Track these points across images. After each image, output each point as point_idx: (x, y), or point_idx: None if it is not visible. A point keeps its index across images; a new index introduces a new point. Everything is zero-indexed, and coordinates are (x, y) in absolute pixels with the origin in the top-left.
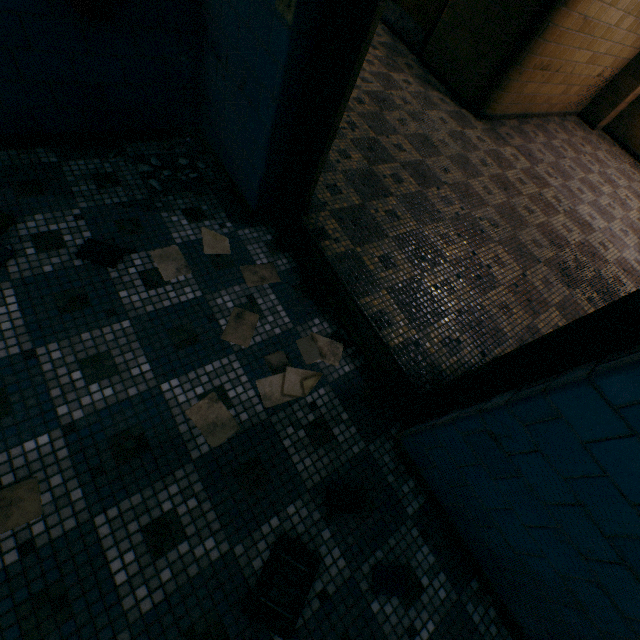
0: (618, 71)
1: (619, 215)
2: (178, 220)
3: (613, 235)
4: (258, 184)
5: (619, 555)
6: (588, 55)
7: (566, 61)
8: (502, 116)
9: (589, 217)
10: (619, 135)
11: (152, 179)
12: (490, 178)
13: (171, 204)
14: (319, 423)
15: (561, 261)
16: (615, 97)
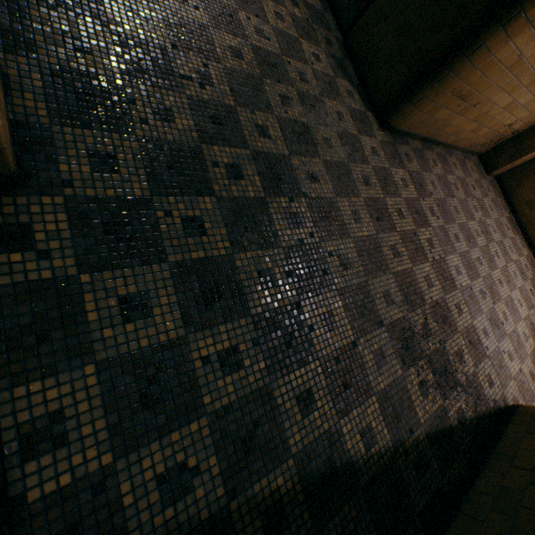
0: (527, 127)
1: (484, 272)
2: None
3: (472, 296)
4: None
5: None
6: (508, 100)
7: (486, 98)
8: (408, 133)
9: (456, 270)
10: (507, 187)
11: None
12: (366, 201)
13: None
14: None
15: (408, 325)
16: (516, 151)
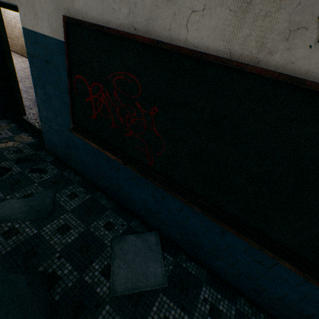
0: None
1: None
2: None
3: None
4: None
5: (57, 124)
6: None
7: None
8: None
9: None
10: None
11: None
12: None
13: None
14: (19, 150)
15: None
16: None
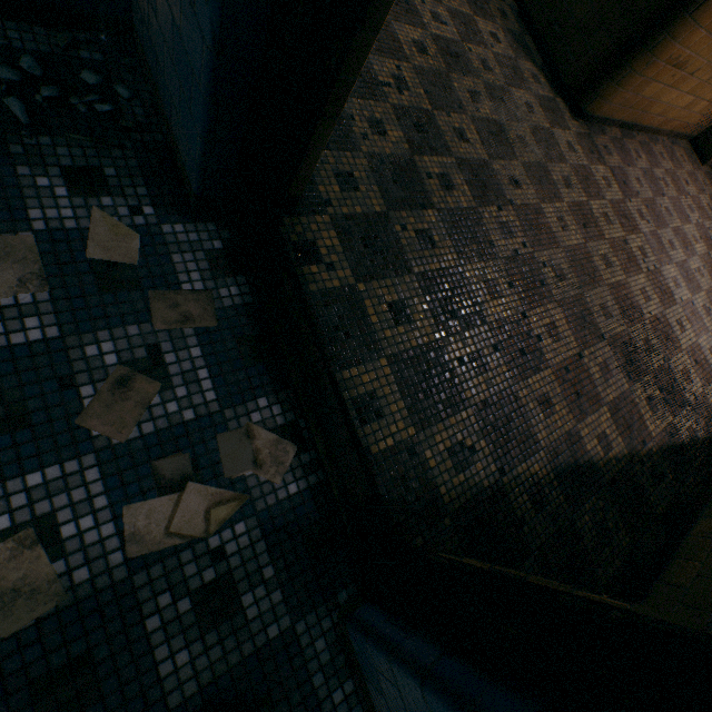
0: None
1: (706, 285)
2: (49, 185)
3: (694, 312)
4: (199, 152)
5: None
6: None
7: (708, 62)
8: (605, 120)
9: (673, 283)
10: None
11: (13, 97)
12: (570, 206)
13: (43, 152)
14: (221, 585)
15: (629, 340)
16: None
